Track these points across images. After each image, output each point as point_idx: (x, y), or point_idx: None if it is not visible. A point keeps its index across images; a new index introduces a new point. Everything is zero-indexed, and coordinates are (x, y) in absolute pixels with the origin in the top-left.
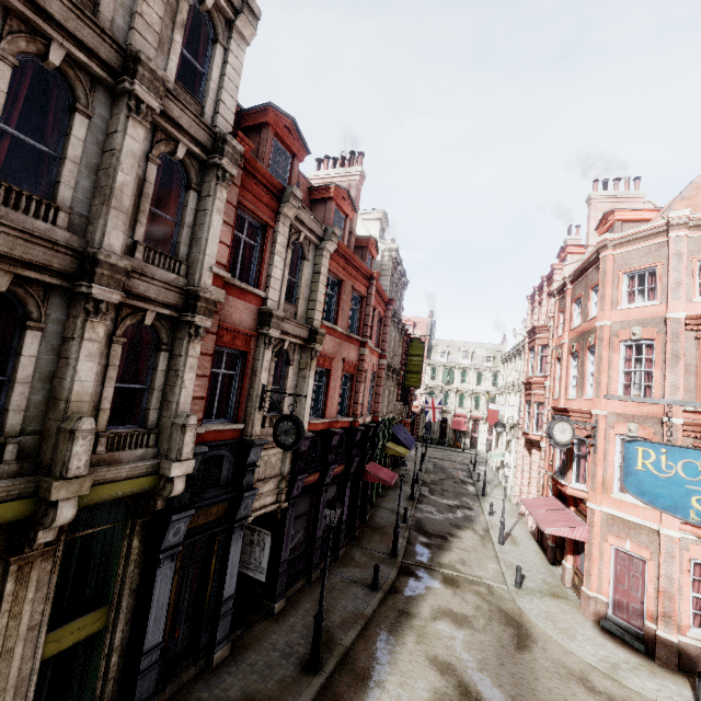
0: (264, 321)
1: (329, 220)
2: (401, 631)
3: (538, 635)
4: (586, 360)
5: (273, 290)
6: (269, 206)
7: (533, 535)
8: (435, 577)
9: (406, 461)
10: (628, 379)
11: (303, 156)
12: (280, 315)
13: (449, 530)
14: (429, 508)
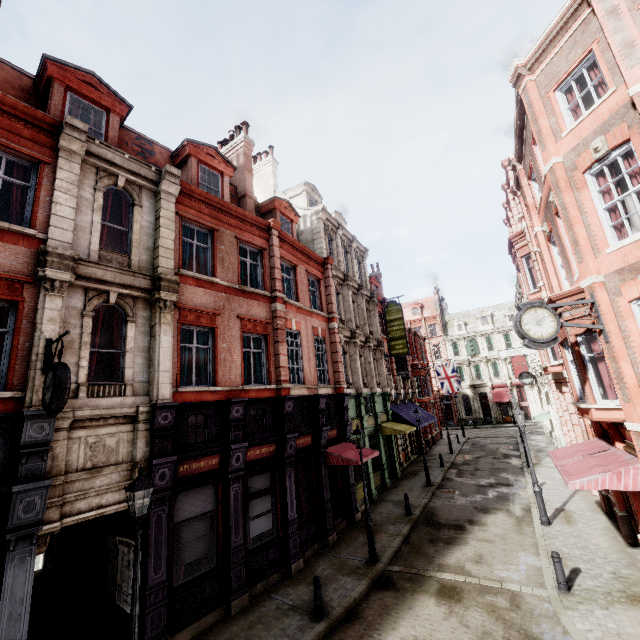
0: (40, 263)
1: (190, 176)
2: None
3: None
4: (559, 230)
5: (58, 230)
6: (39, 142)
7: (601, 505)
8: (426, 588)
9: (438, 446)
10: (617, 218)
11: (124, 110)
12: (68, 255)
13: (470, 516)
14: (451, 493)
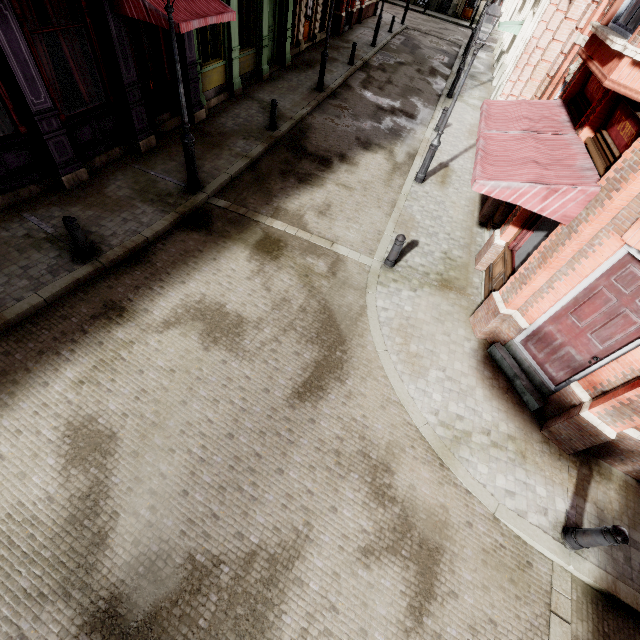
0: None
1: None
2: (66, 354)
3: (358, 365)
4: None
5: None
6: None
7: None
8: (245, 237)
9: (362, 28)
10: None
11: None
12: None
13: (346, 150)
14: (341, 109)
